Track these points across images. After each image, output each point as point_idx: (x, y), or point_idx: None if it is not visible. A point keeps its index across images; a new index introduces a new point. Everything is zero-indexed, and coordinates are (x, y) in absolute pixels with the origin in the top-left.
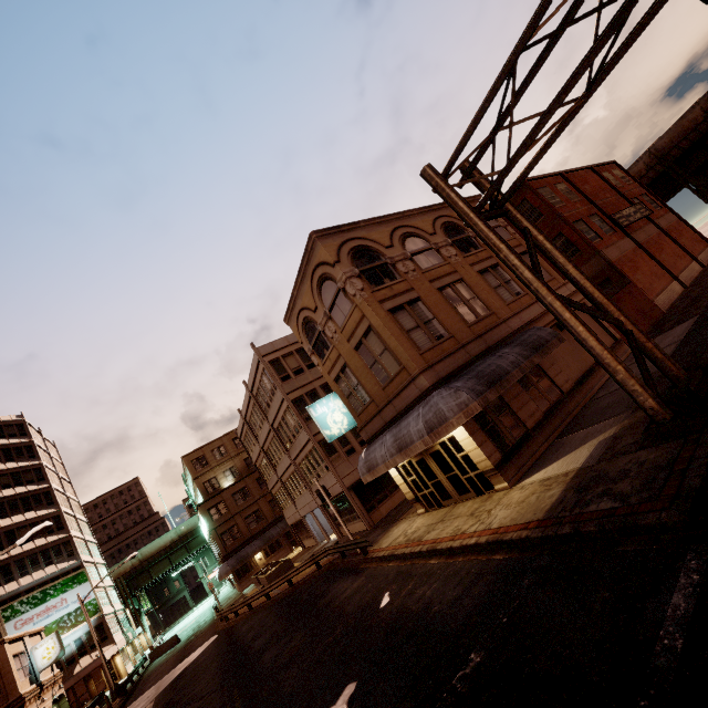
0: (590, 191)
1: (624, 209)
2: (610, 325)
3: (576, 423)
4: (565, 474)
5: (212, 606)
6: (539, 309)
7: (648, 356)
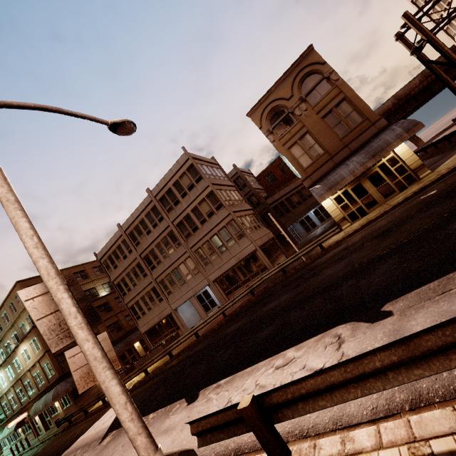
0: None
1: None
2: None
3: None
4: None
5: (57, 420)
6: None
7: None
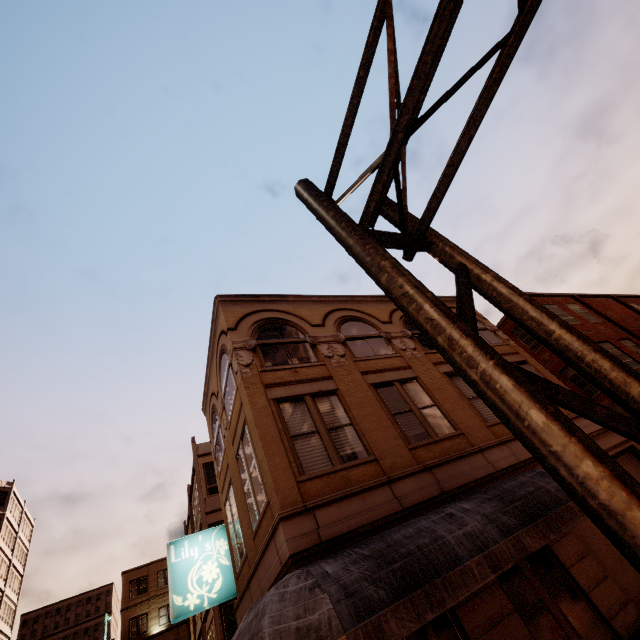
0: (614, 316)
1: None
2: None
3: None
4: None
5: None
6: None
7: None
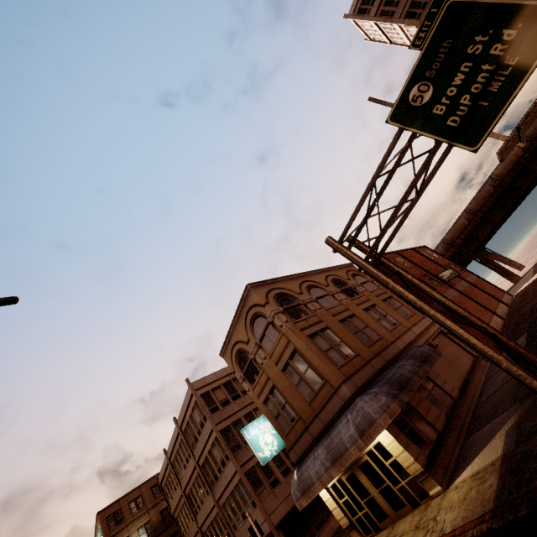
0: (417, 262)
1: (442, 271)
2: (466, 345)
3: (476, 423)
4: (492, 463)
5: None
6: (413, 334)
7: (514, 352)
